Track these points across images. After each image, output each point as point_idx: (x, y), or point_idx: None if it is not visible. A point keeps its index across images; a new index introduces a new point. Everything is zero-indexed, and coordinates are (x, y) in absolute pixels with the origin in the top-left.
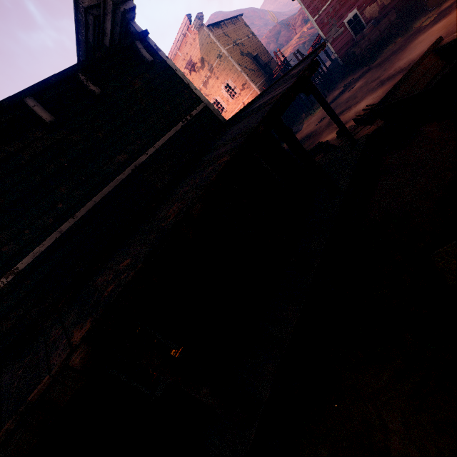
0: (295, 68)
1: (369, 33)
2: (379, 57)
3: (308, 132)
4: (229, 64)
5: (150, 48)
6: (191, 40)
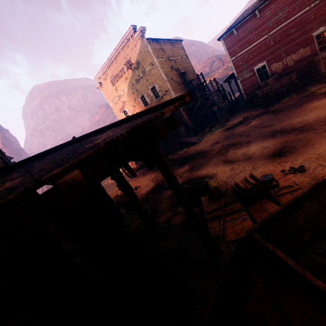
0: (125, 121)
1: (272, 83)
2: (276, 104)
3: (203, 148)
4: (158, 72)
5: None
6: (133, 45)
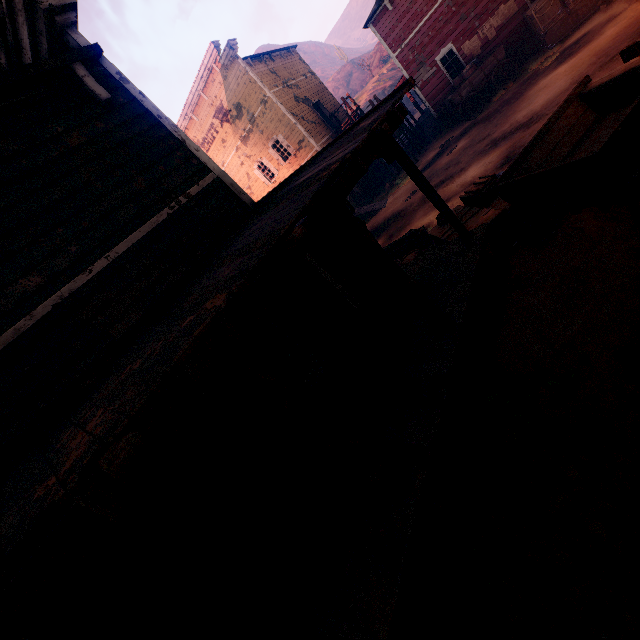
0: (366, 117)
1: (471, 75)
2: (486, 108)
3: (394, 210)
4: (278, 113)
5: (107, 78)
6: (221, 77)
